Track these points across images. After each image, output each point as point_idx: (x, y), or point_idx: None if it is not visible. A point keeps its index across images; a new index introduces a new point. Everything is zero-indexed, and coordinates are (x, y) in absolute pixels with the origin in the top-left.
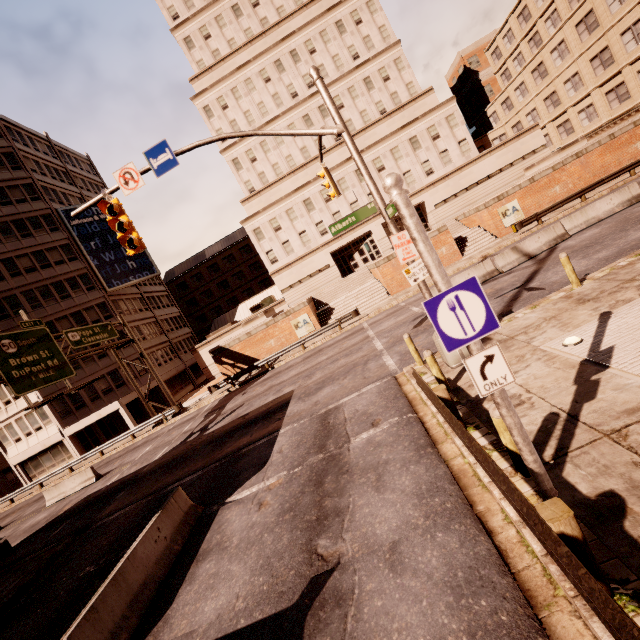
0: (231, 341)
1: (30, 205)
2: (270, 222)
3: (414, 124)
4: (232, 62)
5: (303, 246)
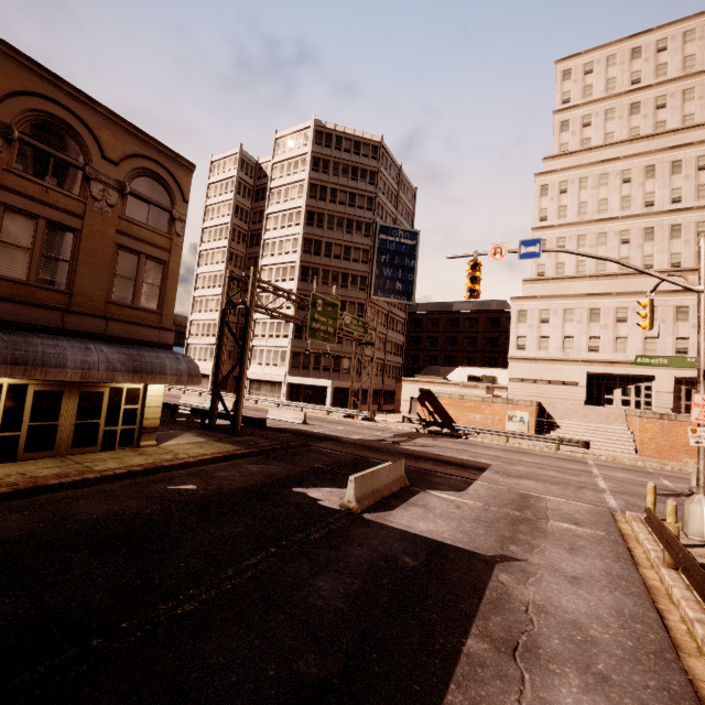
0: (442, 392)
1: (363, 212)
2: (541, 311)
3: None
4: (598, 154)
5: (561, 350)
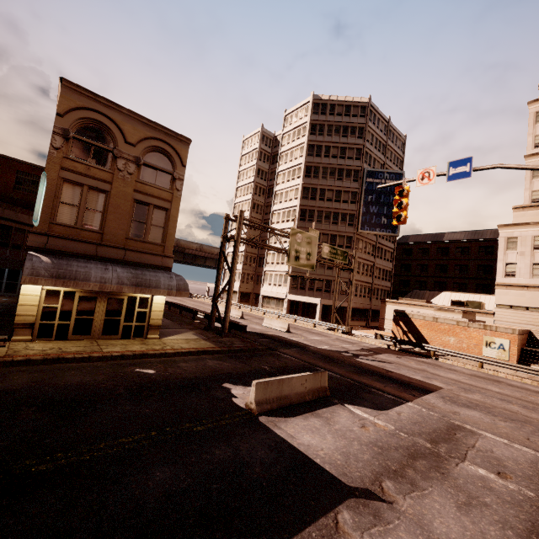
0: (416, 314)
1: (352, 162)
2: (534, 237)
3: None
4: None
5: None
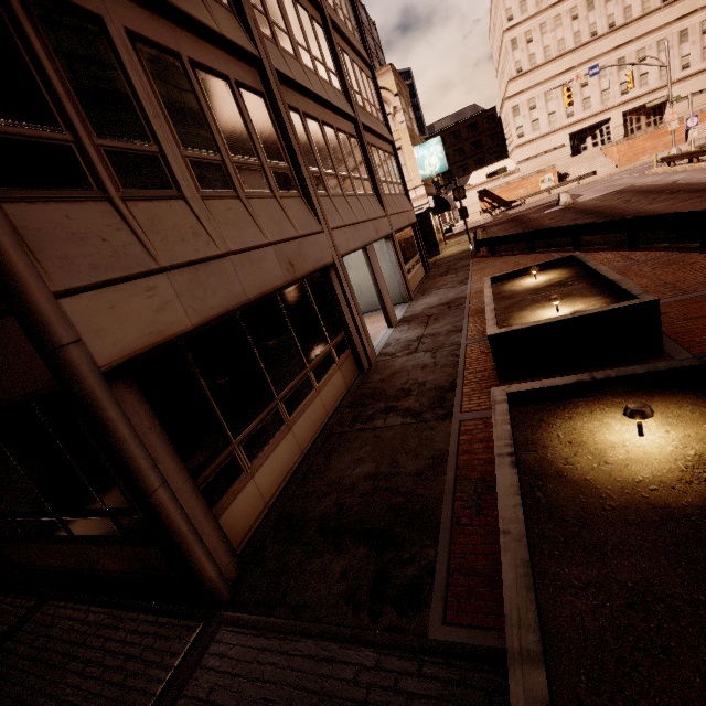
0: (494, 187)
1: None
2: (528, 101)
3: (691, 16)
4: None
5: (548, 126)
